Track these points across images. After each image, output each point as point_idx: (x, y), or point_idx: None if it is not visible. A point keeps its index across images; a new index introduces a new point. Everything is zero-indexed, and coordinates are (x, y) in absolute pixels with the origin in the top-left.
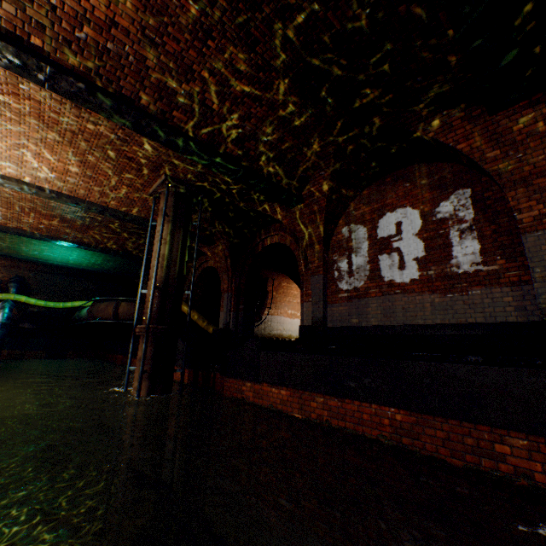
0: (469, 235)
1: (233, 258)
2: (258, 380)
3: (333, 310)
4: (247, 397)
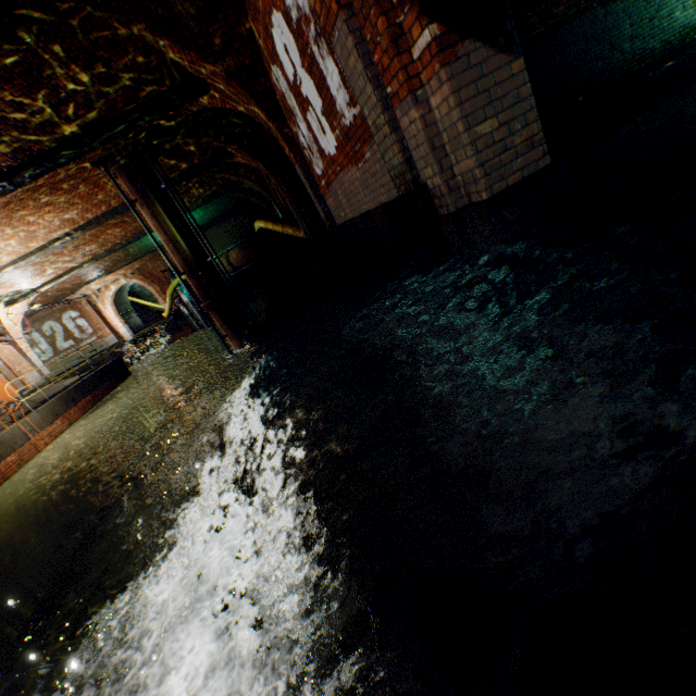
0: (323, 48)
1: (259, 157)
2: None
3: (329, 204)
4: None
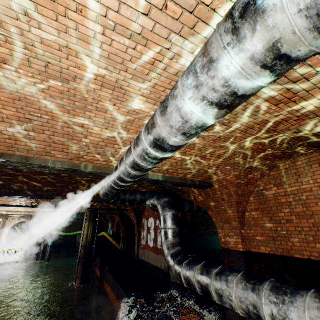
0: (160, 234)
1: (122, 220)
2: (106, 282)
3: (140, 251)
4: (106, 287)
